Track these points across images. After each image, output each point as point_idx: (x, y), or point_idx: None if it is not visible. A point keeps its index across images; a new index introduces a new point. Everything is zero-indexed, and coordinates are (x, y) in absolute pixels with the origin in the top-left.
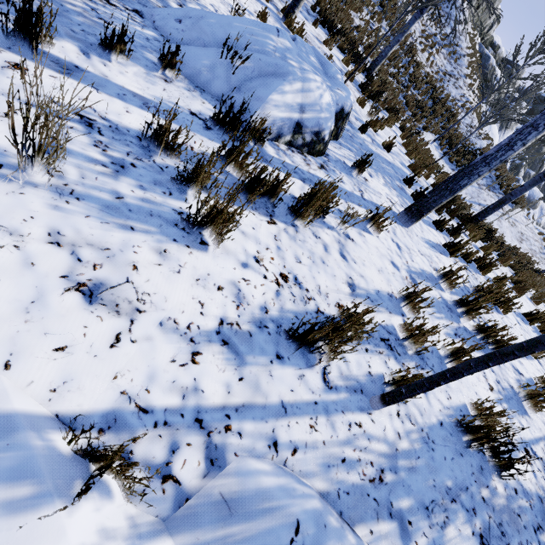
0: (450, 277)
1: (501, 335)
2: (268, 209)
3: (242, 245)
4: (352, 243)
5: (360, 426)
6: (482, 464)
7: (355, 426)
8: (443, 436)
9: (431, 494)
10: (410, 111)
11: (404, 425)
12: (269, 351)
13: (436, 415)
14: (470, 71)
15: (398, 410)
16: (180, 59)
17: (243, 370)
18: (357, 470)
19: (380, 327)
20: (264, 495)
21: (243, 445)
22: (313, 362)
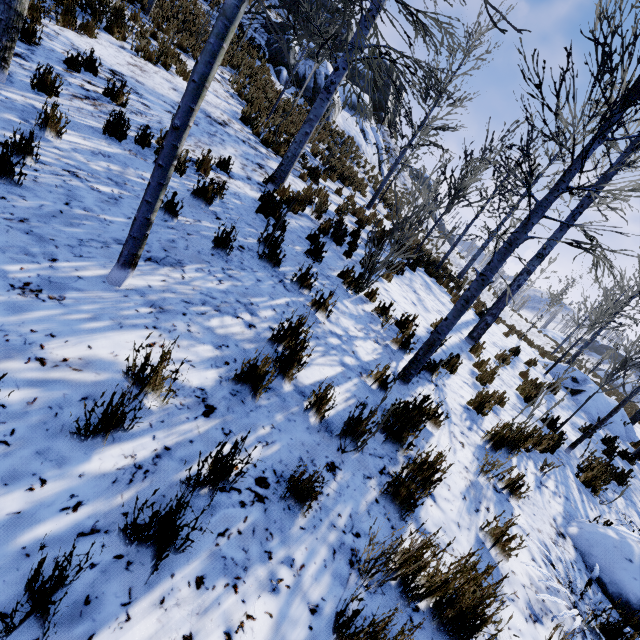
0: None
1: None
2: None
3: None
4: None
5: None
6: None
7: None
8: None
9: None
10: None
11: None
12: None
13: None
14: None
15: None
16: (622, 435)
17: None
18: None
19: None
20: None
21: None
22: None
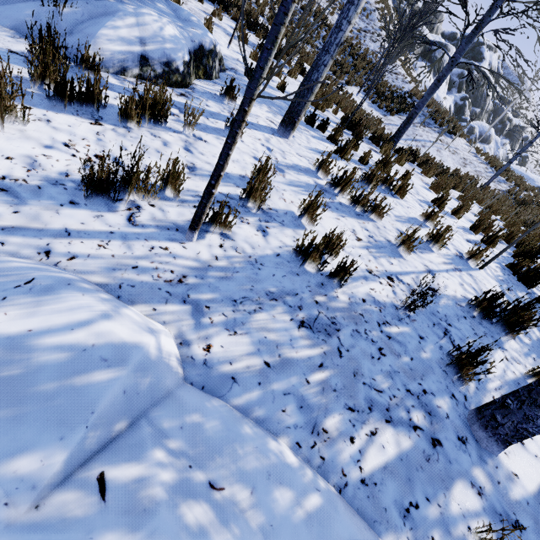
0: (322, 164)
1: (372, 199)
2: (95, 116)
3: (49, 135)
4: (203, 143)
5: (166, 249)
6: (324, 282)
7: (159, 249)
8: (277, 262)
9: (244, 293)
10: (329, 70)
11: (226, 252)
12: (61, 199)
13: (273, 250)
14: (384, 24)
15: (222, 244)
16: (3, 14)
17: (21, 208)
18: (151, 274)
19: (220, 194)
20: (7, 270)
21: (5, 250)
22: (119, 209)
